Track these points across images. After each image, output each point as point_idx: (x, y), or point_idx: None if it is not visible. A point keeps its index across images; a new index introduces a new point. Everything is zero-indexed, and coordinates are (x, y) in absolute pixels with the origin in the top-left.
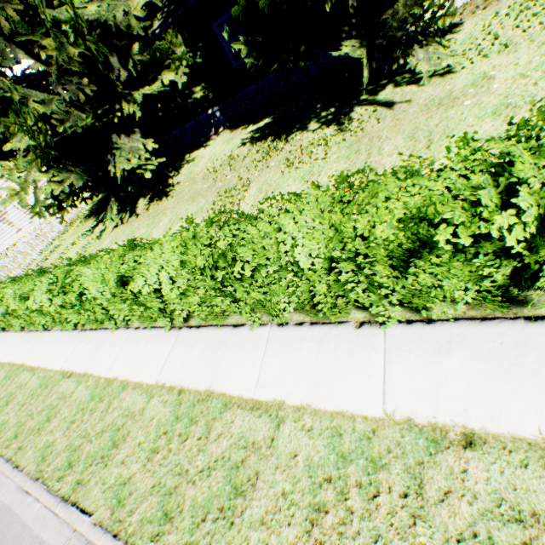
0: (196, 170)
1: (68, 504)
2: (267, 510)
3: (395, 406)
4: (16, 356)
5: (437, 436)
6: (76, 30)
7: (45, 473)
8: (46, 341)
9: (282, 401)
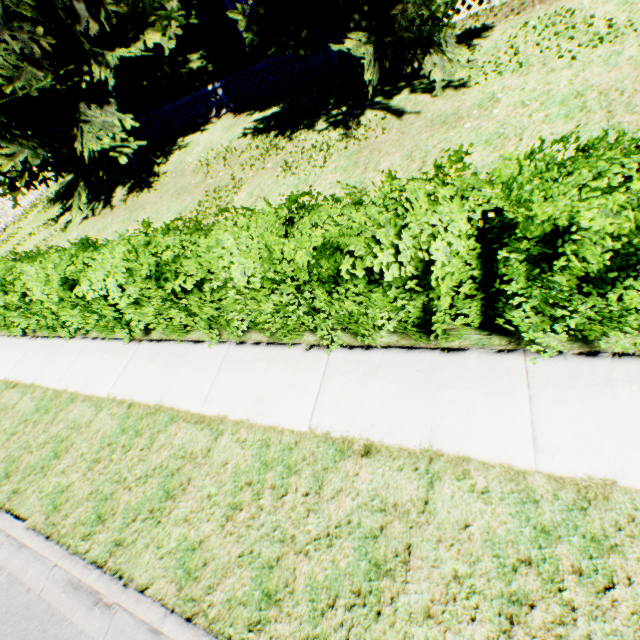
0: (187, 160)
1: (2, 512)
2: (192, 510)
3: (319, 422)
4: None
5: (345, 447)
6: None
7: None
8: None
9: (225, 416)
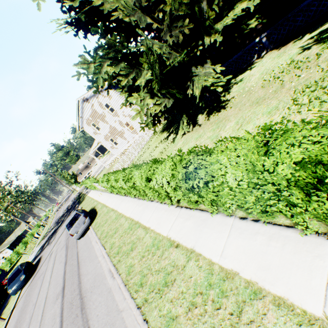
0: (248, 85)
1: None
2: None
3: None
4: (133, 214)
5: None
6: None
7: None
8: (150, 208)
9: None
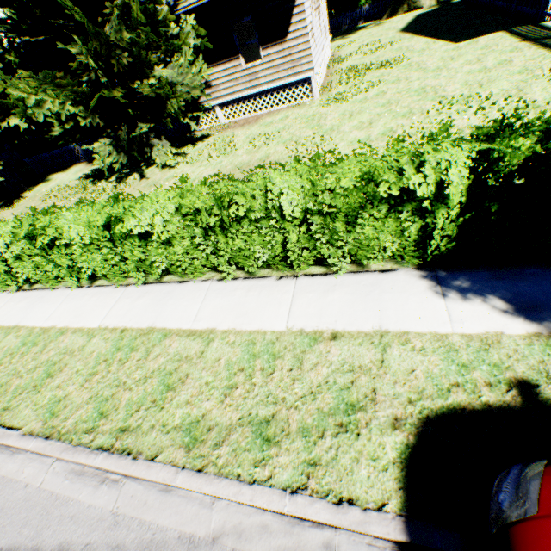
0: (43, 190)
1: None
2: None
3: None
4: None
5: None
6: None
7: None
8: None
9: None
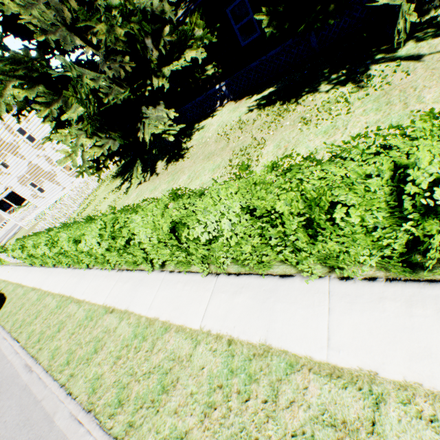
0: (206, 135)
1: None
2: None
3: None
4: (64, 288)
5: None
6: (122, 14)
7: (96, 407)
8: (88, 277)
9: (372, 372)
